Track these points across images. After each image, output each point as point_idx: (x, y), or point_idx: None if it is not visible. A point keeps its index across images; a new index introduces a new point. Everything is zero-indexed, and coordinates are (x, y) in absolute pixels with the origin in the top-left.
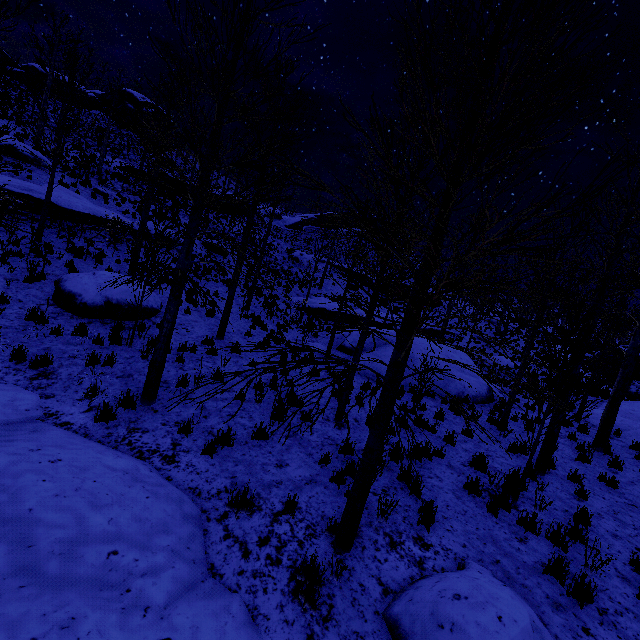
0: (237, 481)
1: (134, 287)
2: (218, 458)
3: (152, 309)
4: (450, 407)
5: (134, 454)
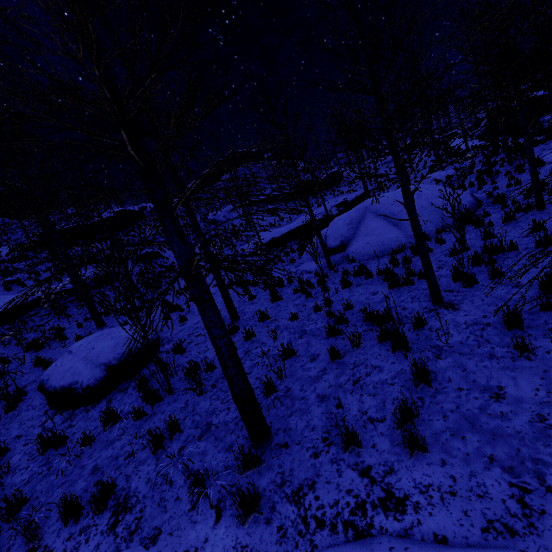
0: (505, 462)
1: (119, 335)
2: (432, 447)
3: (153, 341)
4: (475, 226)
5: (346, 536)
